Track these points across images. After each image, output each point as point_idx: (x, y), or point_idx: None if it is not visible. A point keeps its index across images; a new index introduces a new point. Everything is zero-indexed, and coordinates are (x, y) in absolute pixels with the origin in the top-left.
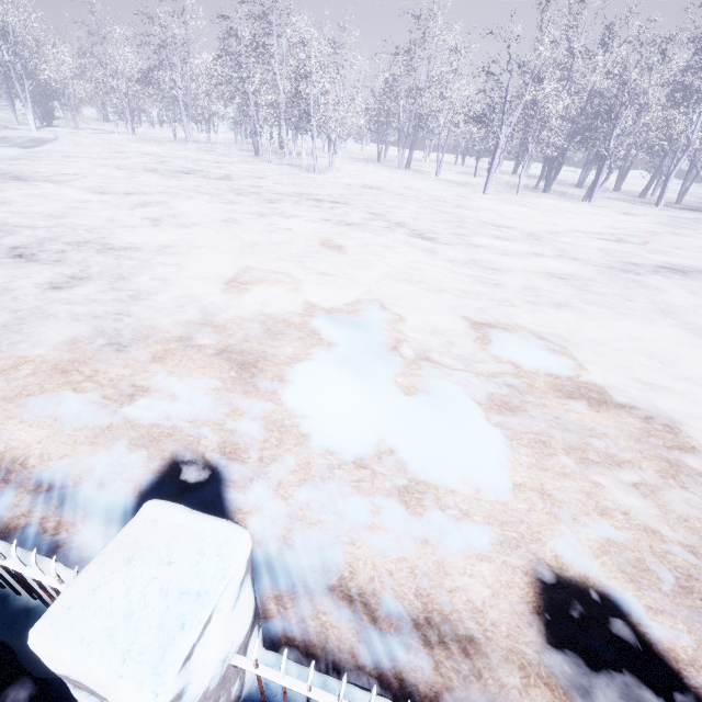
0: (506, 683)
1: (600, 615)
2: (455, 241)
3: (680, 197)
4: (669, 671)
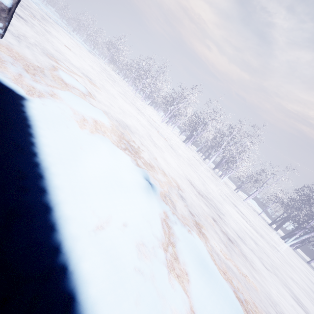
0: None
1: None
2: (113, 83)
3: (221, 175)
4: None
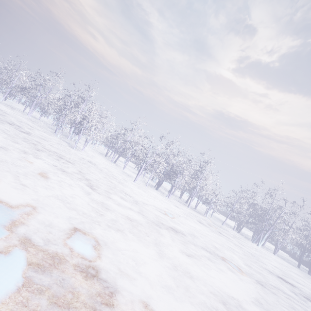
0: None
1: None
2: (104, 193)
3: (196, 207)
4: None
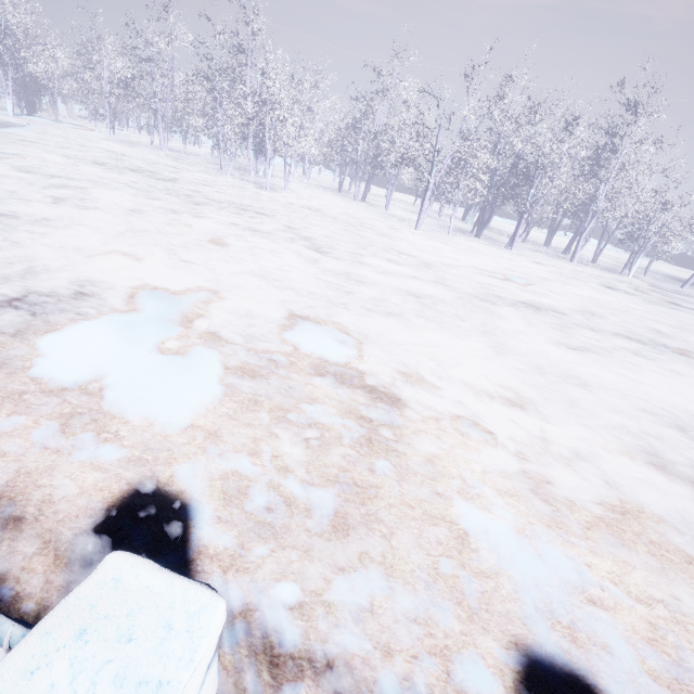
0: (18, 550)
1: (165, 518)
2: (347, 258)
3: (595, 258)
4: (184, 559)
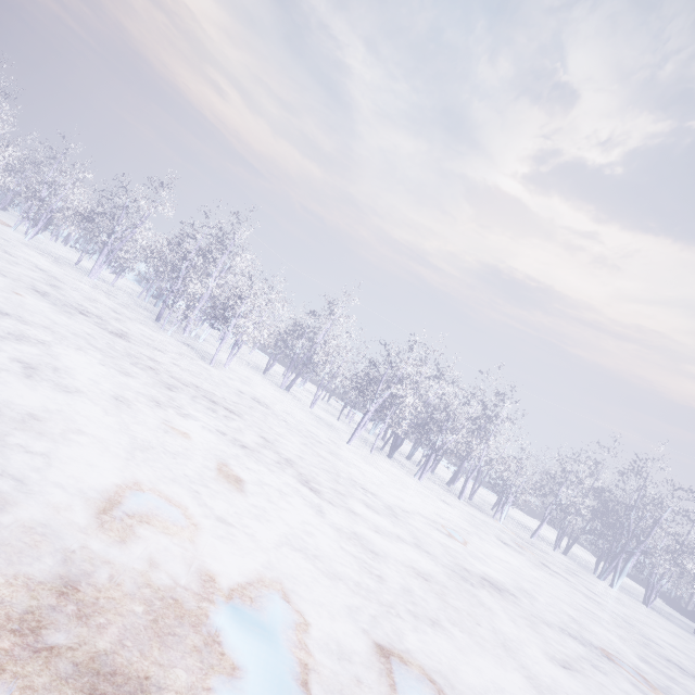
0: None
1: None
2: (336, 500)
3: (471, 495)
4: None
